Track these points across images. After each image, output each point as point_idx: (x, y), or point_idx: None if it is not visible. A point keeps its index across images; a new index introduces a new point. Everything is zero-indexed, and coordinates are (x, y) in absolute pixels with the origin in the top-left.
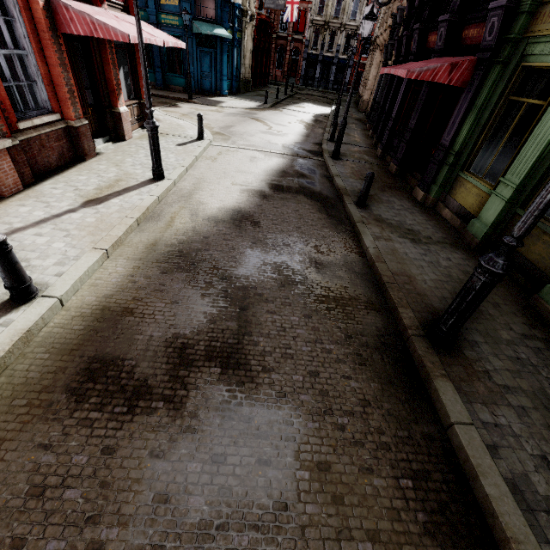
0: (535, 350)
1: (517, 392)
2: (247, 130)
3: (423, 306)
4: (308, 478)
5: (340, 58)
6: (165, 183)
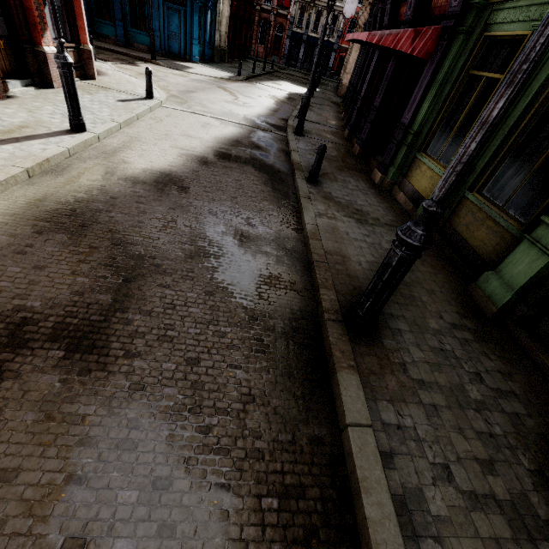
0: (462, 341)
1: (432, 388)
2: (209, 97)
3: (350, 288)
4: (133, 500)
5: (325, 40)
6: (84, 136)
